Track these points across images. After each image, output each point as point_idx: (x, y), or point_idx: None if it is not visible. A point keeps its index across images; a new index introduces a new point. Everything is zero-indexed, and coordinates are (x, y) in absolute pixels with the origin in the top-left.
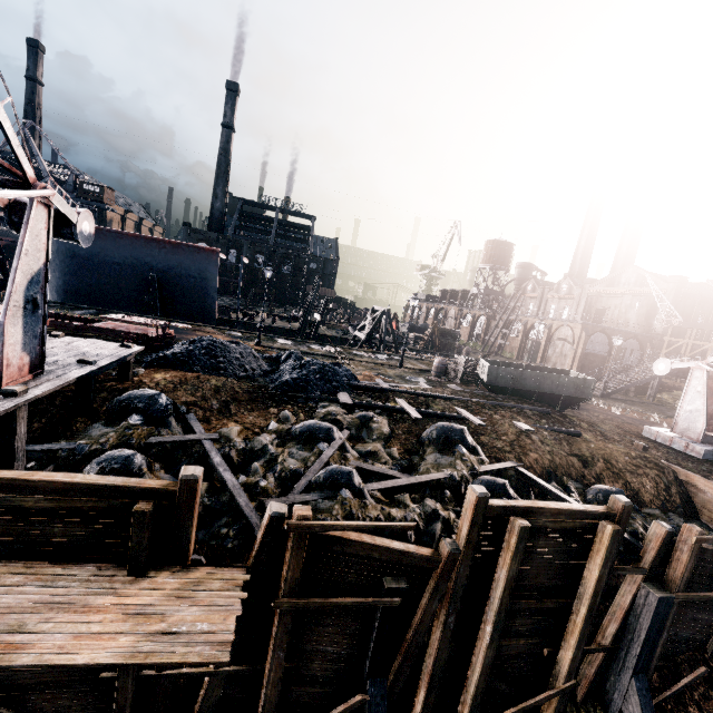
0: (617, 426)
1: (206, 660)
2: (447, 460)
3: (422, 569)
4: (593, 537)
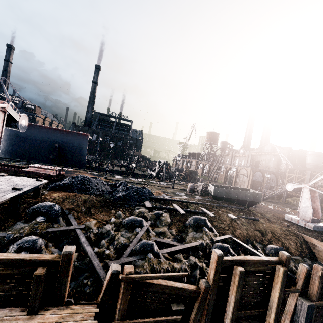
0: (273, 214)
1: None
2: (199, 235)
3: (191, 297)
4: (273, 274)
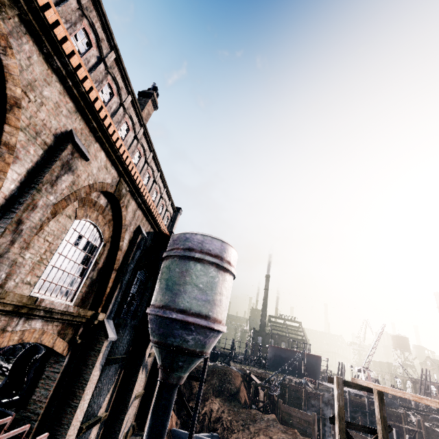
0: None
1: (423, 431)
2: (438, 423)
3: None
4: None
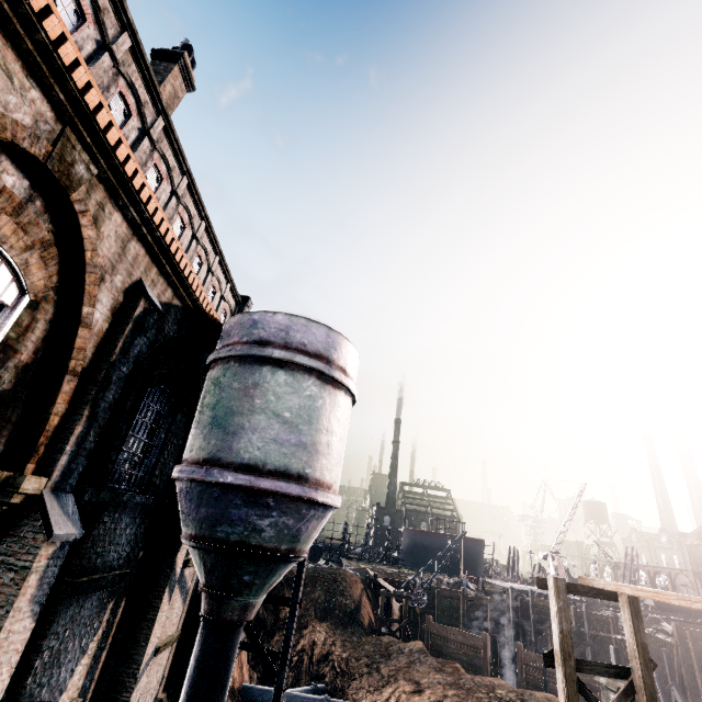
0: None
1: None
2: (659, 626)
3: (670, 647)
4: None
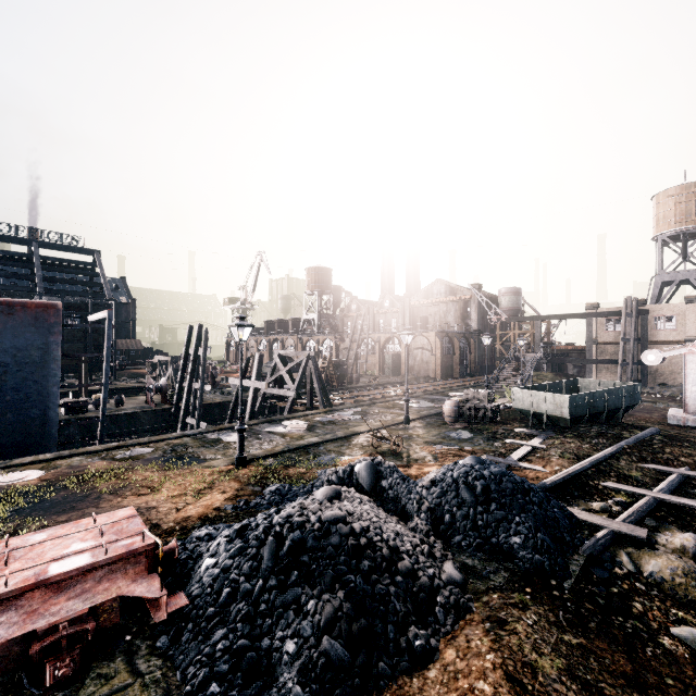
0: (643, 421)
1: None
2: None
3: None
4: None
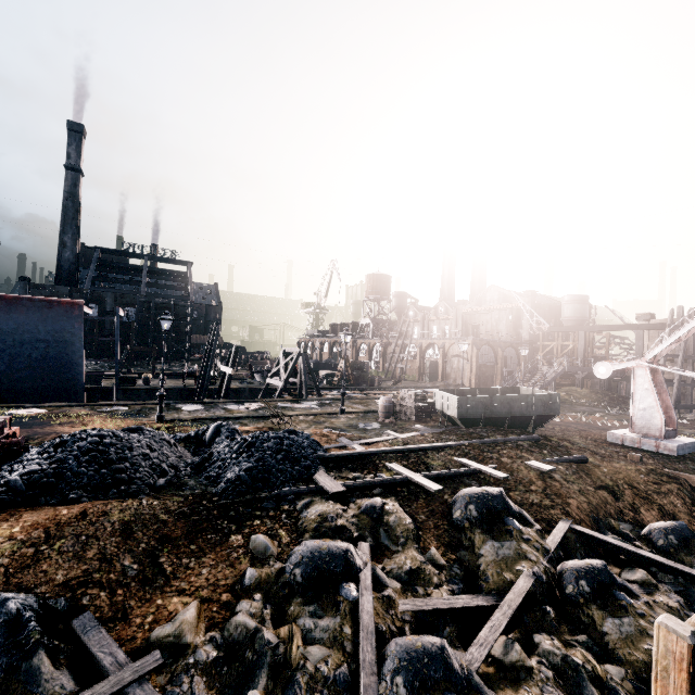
0: (581, 436)
1: None
2: (510, 548)
3: None
4: None
